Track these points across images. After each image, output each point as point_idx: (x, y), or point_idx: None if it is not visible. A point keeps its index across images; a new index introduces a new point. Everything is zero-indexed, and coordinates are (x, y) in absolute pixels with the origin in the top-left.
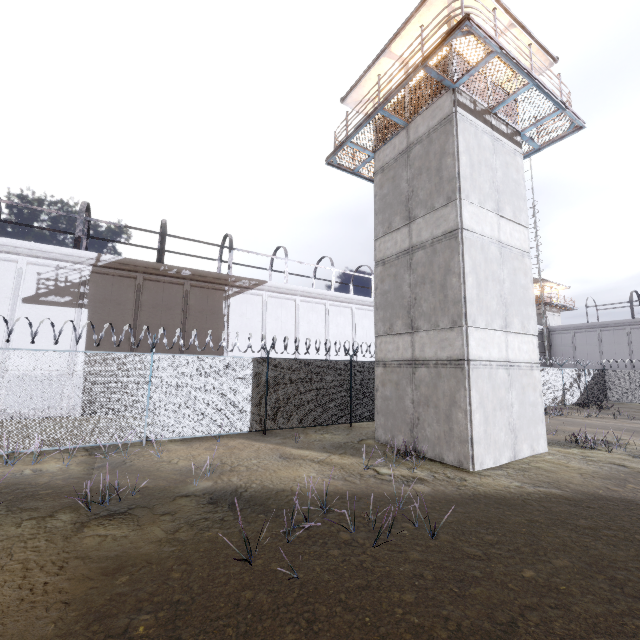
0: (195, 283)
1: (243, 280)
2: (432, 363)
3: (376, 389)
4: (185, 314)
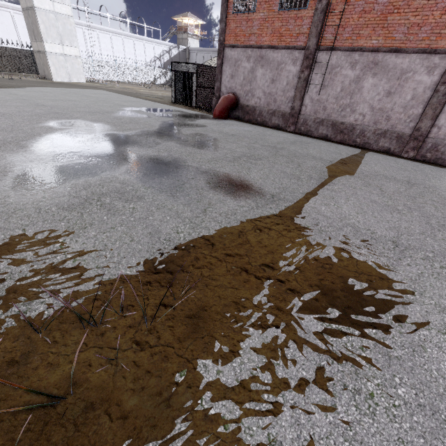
0: None
1: None
2: (42, 52)
3: (36, 61)
4: None
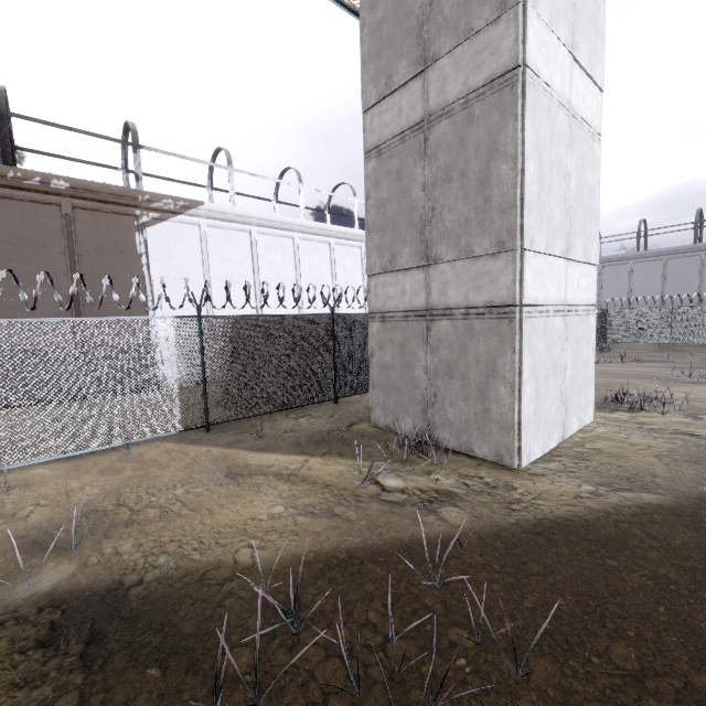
0: (81, 203)
1: (164, 199)
2: (459, 313)
3: (371, 354)
4: (72, 254)
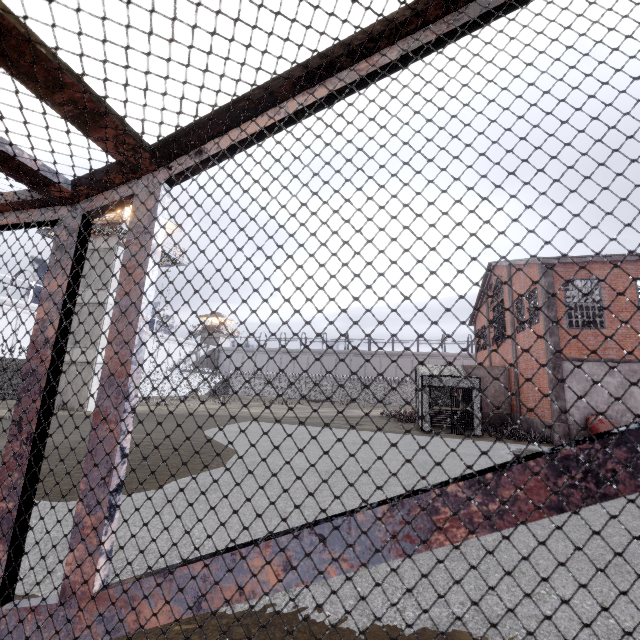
0: None
1: None
2: (80, 364)
3: None
4: None
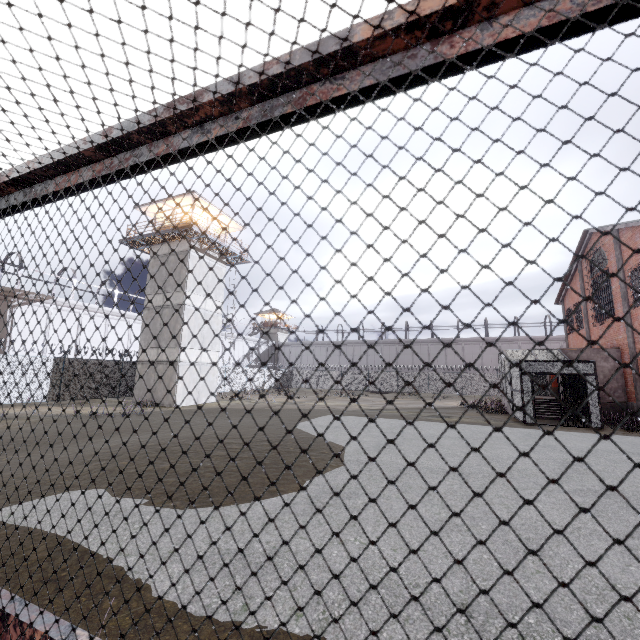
0: None
1: (31, 294)
2: (165, 363)
3: (136, 376)
4: None
